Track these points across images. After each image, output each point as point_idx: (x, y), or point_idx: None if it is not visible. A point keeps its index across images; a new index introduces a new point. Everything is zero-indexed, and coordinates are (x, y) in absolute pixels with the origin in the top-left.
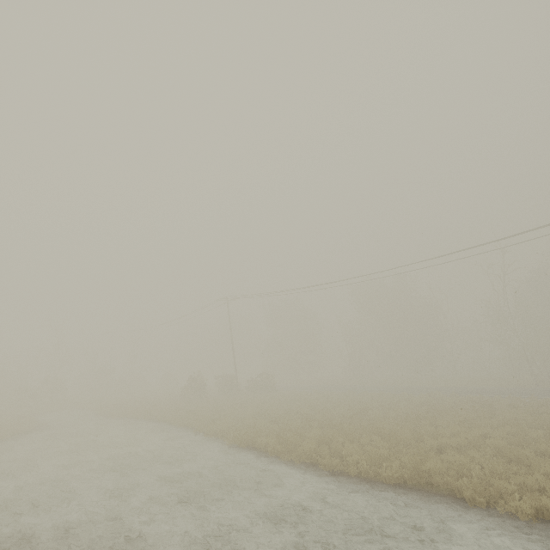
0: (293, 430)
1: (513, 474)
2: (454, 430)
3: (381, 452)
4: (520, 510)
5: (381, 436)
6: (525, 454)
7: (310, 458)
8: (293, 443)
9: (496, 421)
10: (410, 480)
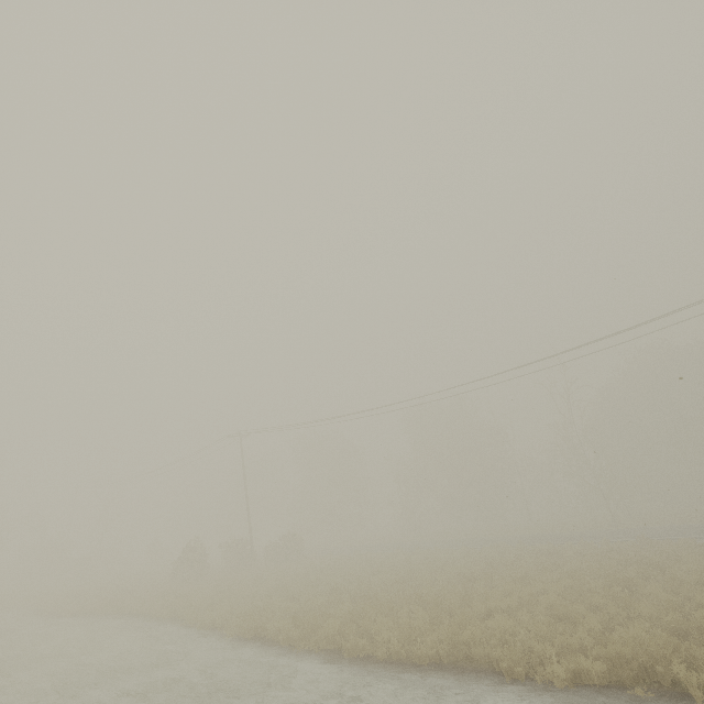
0: (317, 609)
1: (559, 635)
2: (508, 589)
3: (418, 624)
4: (556, 675)
5: (424, 605)
6: (575, 609)
7: (333, 643)
8: (313, 625)
9: (558, 573)
10: (447, 657)
